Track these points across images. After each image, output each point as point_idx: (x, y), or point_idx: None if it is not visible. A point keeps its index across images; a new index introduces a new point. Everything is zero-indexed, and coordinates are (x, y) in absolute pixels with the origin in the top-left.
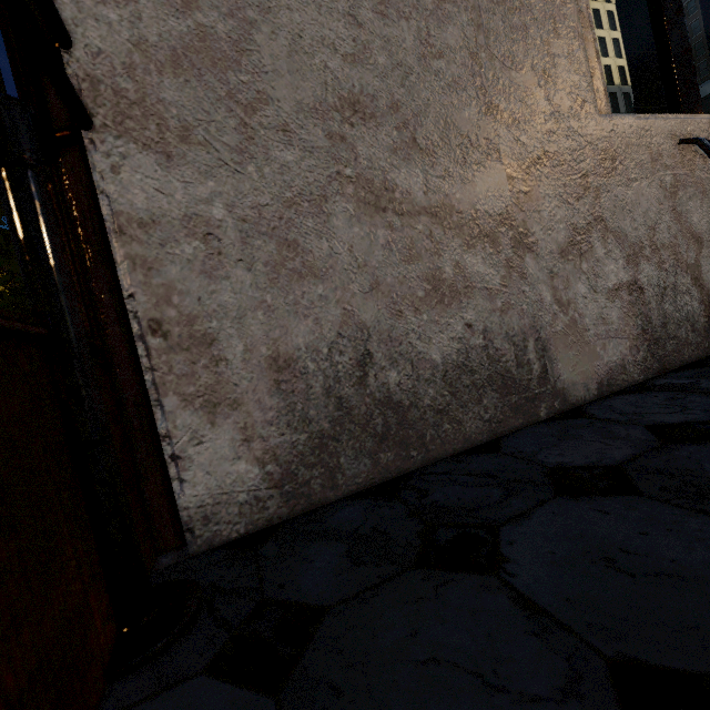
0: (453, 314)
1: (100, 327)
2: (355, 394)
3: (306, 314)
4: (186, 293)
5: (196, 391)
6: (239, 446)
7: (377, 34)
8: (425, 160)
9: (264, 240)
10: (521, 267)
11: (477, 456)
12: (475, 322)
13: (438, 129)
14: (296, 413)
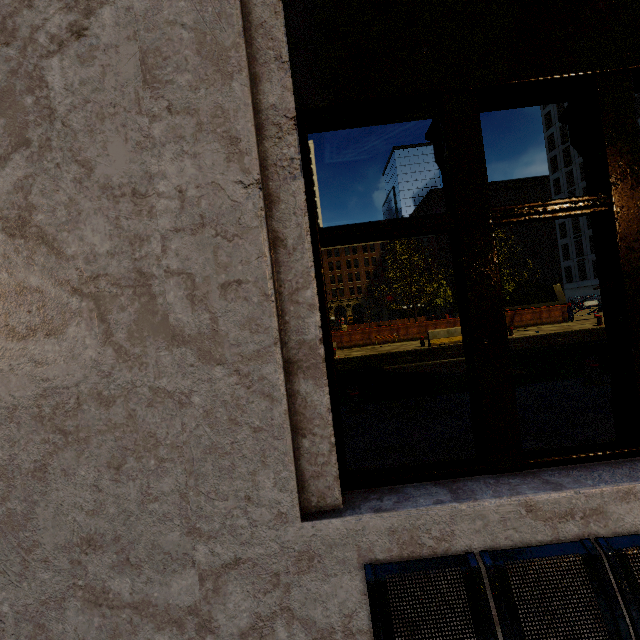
0: None
1: None
2: None
3: None
4: None
5: None
6: None
7: (111, 494)
8: (134, 571)
9: (27, 623)
10: None
11: None
12: None
13: (147, 550)
14: None
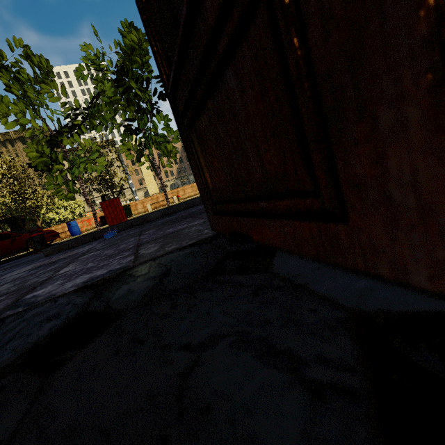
0: None
1: None
2: None
3: None
4: None
5: None
6: None
7: None
8: None
9: None
10: None
11: None
12: None
13: None
14: None
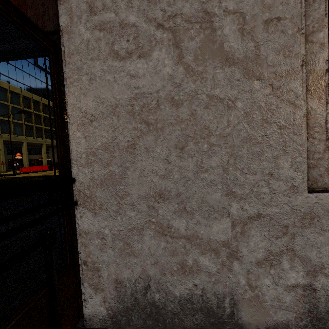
0: (188, 279)
1: (75, 253)
2: (141, 298)
3: (129, 267)
4: (94, 254)
5: (93, 283)
6: (102, 302)
7: (176, 165)
8: (188, 216)
9: (119, 241)
10: (230, 266)
11: None
12: (199, 284)
13: (198, 203)
14: (120, 298)
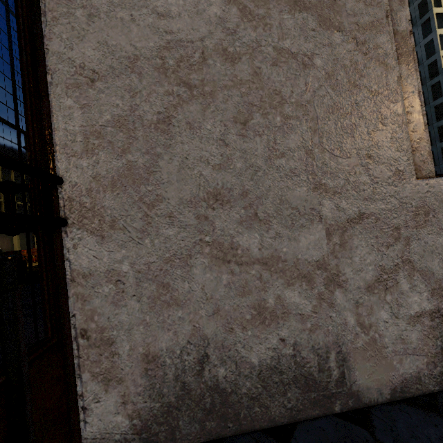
0: (271, 331)
1: (62, 323)
2: (194, 381)
3: (169, 328)
4: (102, 314)
5: (100, 371)
6: (119, 406)
7: (238, 149)
8: (262, 227)
9: (149, 283)
10: (331, 299)
11: (271, 442)
12: (287, 337)
13: (275, 205)
14: (155, 389)
